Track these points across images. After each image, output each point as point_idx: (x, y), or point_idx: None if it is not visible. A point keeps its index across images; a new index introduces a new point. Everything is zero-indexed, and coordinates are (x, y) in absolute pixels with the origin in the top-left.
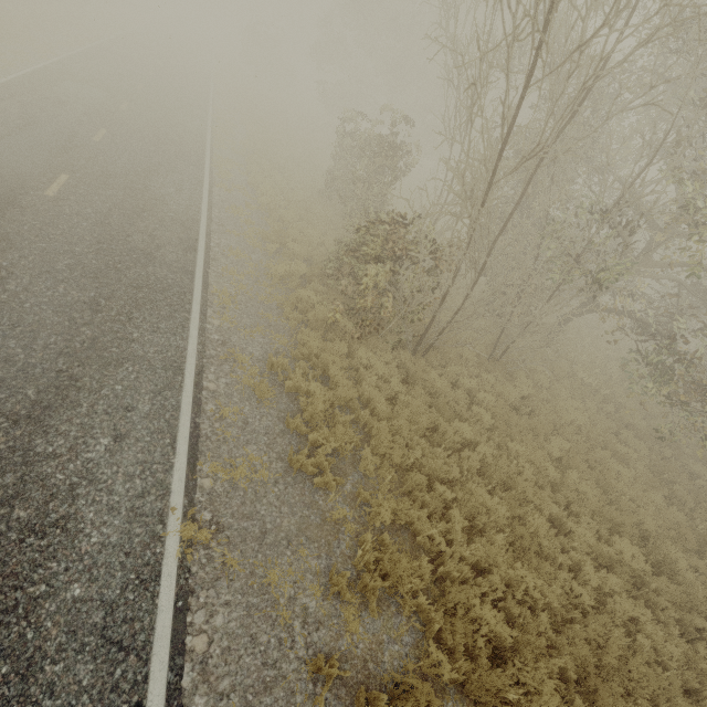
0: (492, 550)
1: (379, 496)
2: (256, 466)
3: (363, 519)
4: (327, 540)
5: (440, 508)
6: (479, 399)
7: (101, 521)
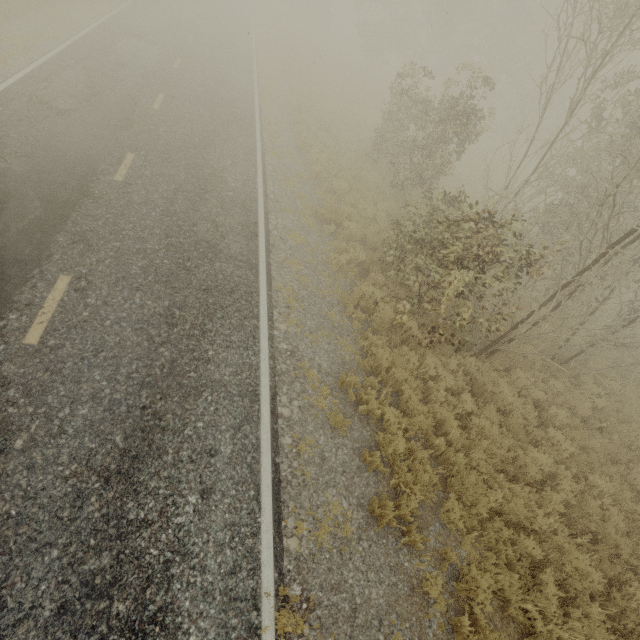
0: (594, 635)
1: (473, 568)
2: (338, 517)
3: (451, 586)
4: (418, 618)
5: (529, 571)
6: (549, 413)
7: (197, 612)
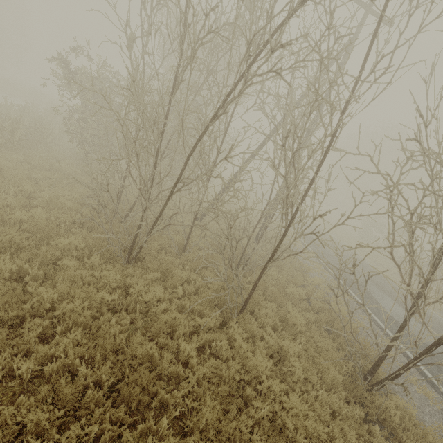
0: None
1: None
2: None
3: None
4: None
5: None
6: None
7: None
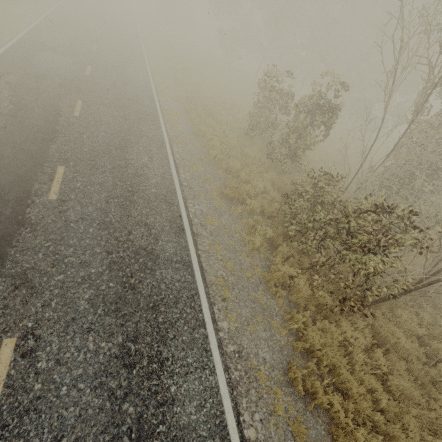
0: None
1: None
2: None
3: None
4: None
5: None
6: (431, 347)
7: None
